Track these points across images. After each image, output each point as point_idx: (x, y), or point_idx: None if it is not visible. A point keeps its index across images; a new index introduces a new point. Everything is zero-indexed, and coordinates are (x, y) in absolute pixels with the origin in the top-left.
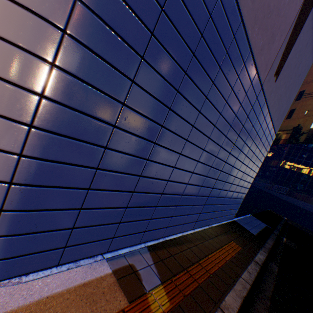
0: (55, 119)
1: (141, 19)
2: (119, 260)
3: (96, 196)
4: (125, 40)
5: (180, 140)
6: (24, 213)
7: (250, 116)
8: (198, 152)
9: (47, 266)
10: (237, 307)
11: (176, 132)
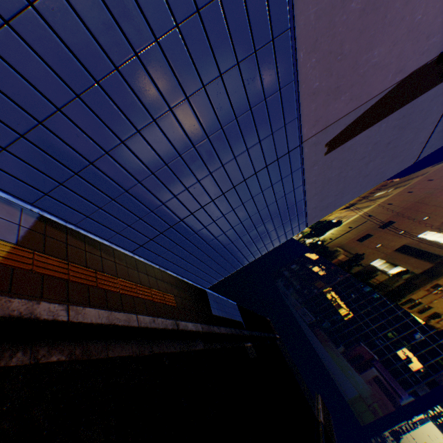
0: None
1: None
2: None
3: None
4: None
5: (144, 112)
6: None
7: (272, 170)
8: (170, 153)
9: None
10: (93, 322)
11: (139, 96)
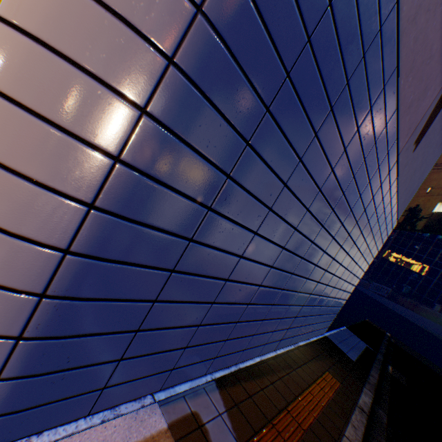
0: (129, 196)
1: (278, 51)
2: (177, 405)
3: (162, 311)
4: (252, 82)
5: (288, 228)
6: (54, 341)
7: (375, 197)
8: (305, 246)
9: (71, 418)
10: None
11: (285, 218)
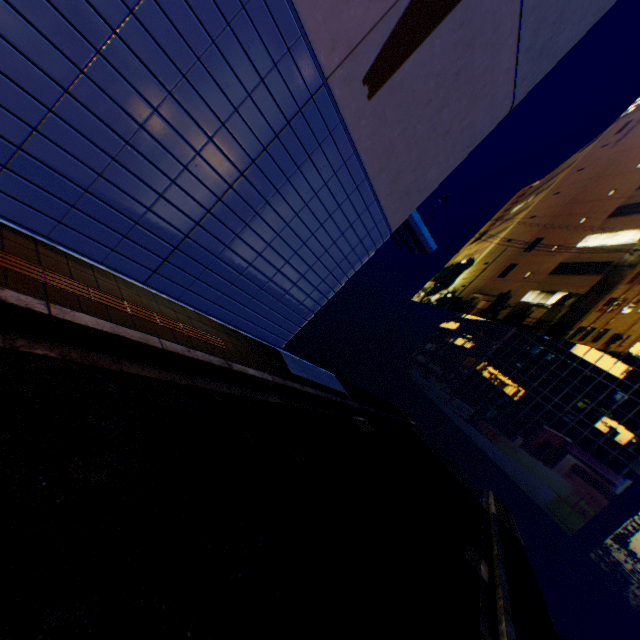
0: None
1: None
2: None
3: None
4: None
5: (80, 40)
6: None
7: (299, 130)
8: (140, 107)
9: None
10: (90, 326)
11: (64, 14)
